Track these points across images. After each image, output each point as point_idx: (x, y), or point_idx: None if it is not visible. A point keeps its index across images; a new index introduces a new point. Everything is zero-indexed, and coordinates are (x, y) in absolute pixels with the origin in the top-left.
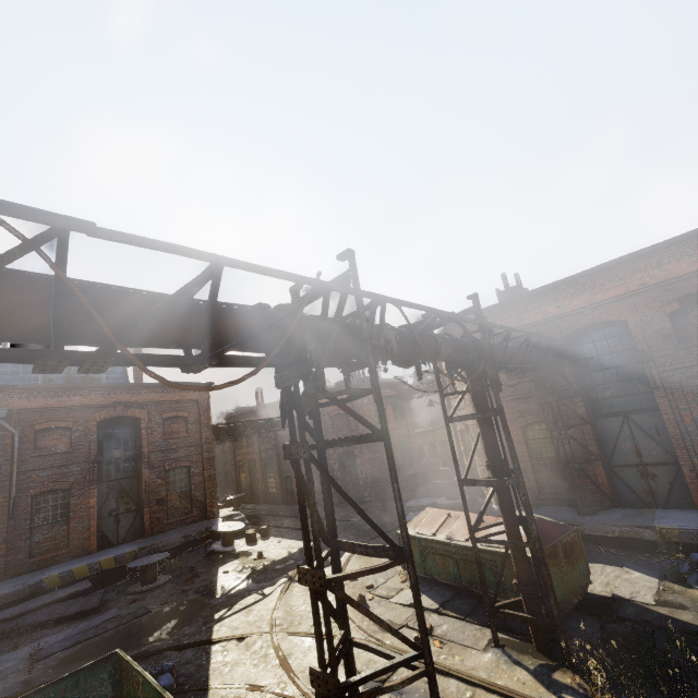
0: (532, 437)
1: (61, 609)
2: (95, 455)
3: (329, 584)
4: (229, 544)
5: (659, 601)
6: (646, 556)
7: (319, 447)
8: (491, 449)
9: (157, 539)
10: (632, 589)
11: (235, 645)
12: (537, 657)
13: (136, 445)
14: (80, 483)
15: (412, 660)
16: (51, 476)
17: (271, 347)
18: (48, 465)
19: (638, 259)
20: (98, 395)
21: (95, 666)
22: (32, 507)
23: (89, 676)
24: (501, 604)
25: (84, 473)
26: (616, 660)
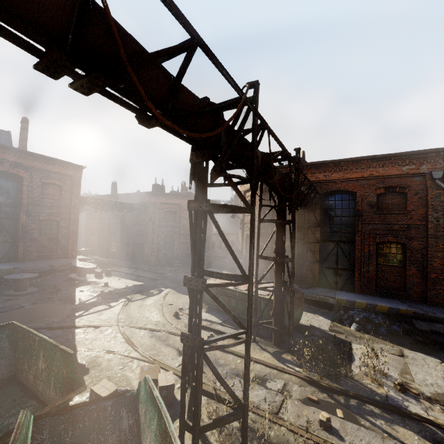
0: (287, 245)
1: None
2: None
3: (207, 287)
4: (83, 276)
5: (331, 329)
6: (326, 311)
7: (215, 206)
8: (279, 242)
9: (28, 264)
10: (319, 323)
11: (92, 330)
12: (273, 348)
13: (17, 196)
14: None
15: (241, 334)
16: None
17: (200, 128)
18: None
19: (374, 159)
20: None
21: None
22: None
23: None
24: (261, 322)
25: None
26: (311, 351)
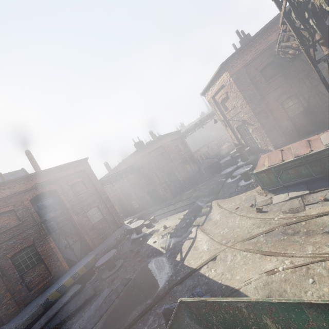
0: (287, 107)
1: (72, 306)
2: (40, 218)
3: None
4: (140, 232)
5: None
6: None
7: None
8: None
9: (101, 247)
10: None
11: (213, 263)
12: None
13: (61, 206)
14: (38, 238)
15: None
16: (16, 241)
17: None
18: (10, 236)
19: None
20: (21, 184)
21: (176, 319)
22: (13, 264)
23: (179, 328)
24: None
25: (37, 232)
26: None
